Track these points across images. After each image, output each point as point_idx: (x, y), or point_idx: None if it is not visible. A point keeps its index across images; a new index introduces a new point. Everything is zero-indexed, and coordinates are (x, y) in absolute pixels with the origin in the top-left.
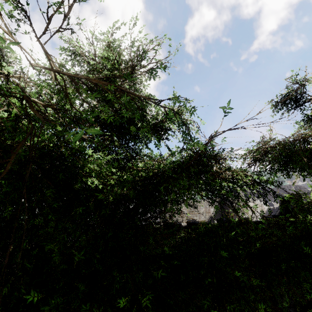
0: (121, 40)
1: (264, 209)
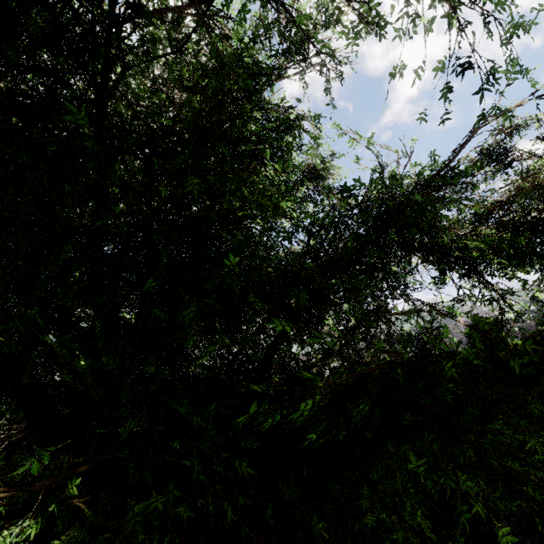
0: None
1: None
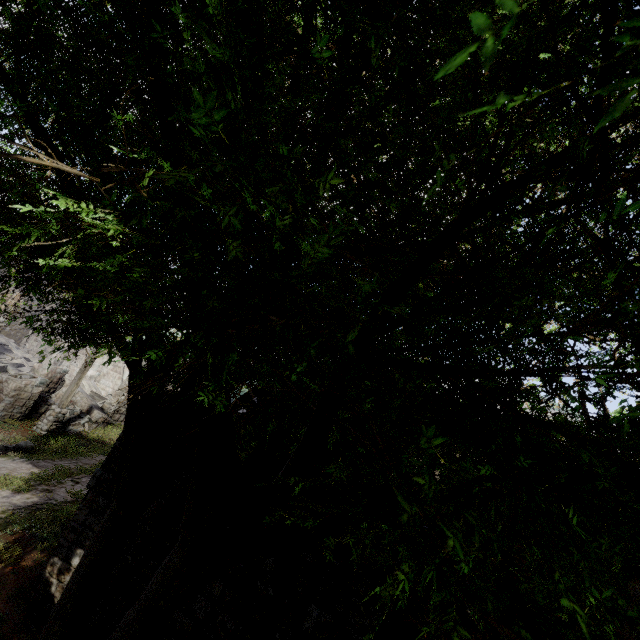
0: None
1: None
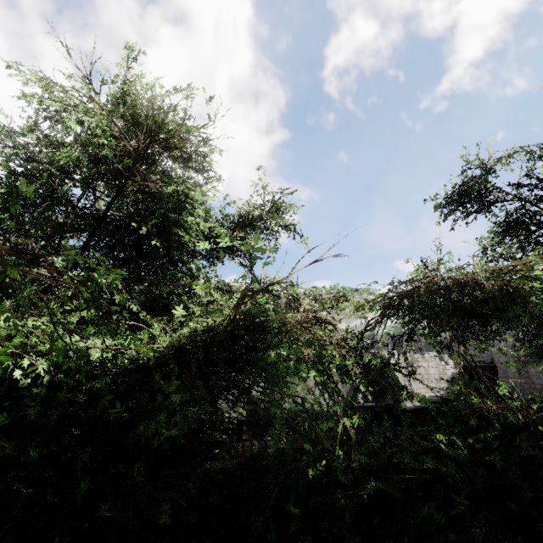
0: (140, 84)
1: (447, 374)
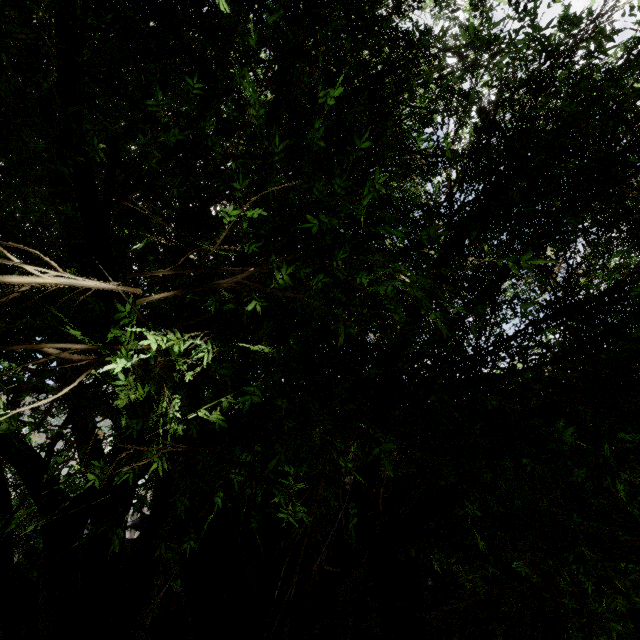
0: None
1: None
